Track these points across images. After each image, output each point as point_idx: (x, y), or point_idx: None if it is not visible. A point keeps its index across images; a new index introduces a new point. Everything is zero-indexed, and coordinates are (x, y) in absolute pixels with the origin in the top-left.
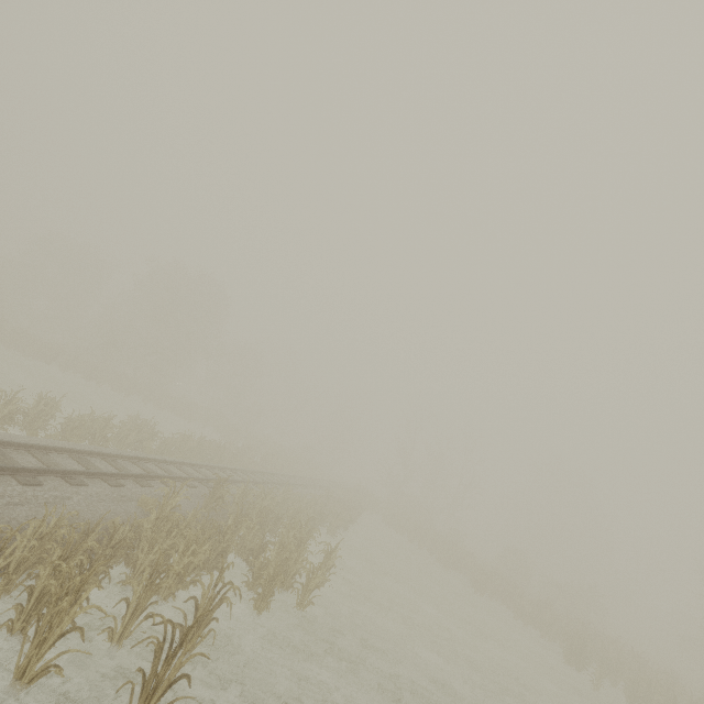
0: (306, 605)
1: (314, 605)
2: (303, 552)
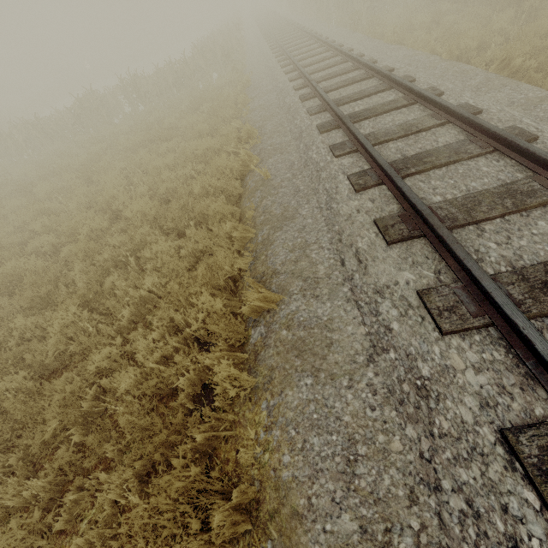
0: None
1: None
2: None
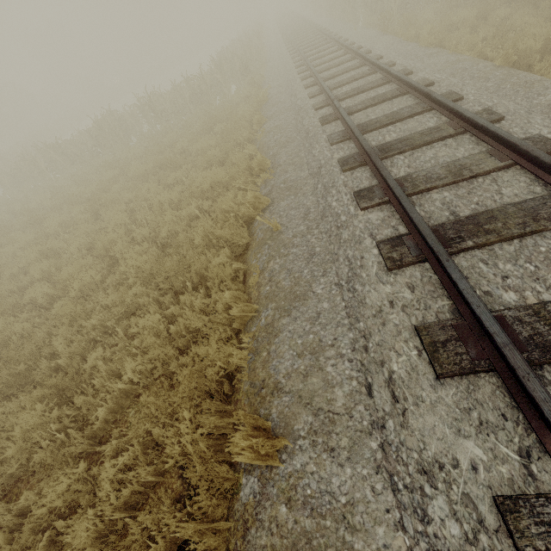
0: None
1: None
2: None
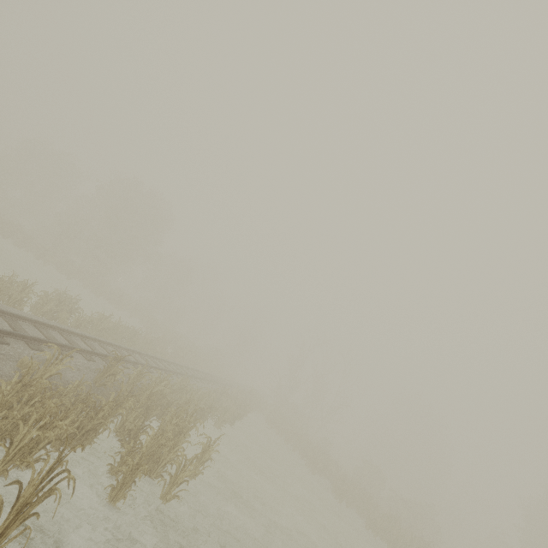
0: (170, 498)
1: (178, 499)
2: (182, 441)
